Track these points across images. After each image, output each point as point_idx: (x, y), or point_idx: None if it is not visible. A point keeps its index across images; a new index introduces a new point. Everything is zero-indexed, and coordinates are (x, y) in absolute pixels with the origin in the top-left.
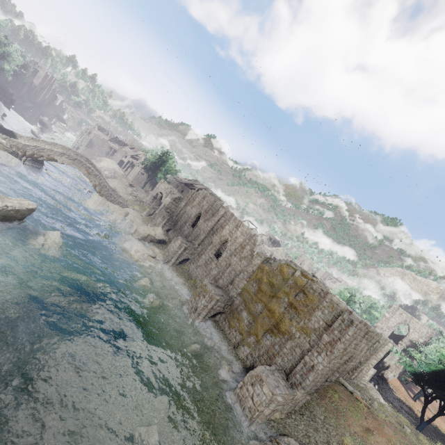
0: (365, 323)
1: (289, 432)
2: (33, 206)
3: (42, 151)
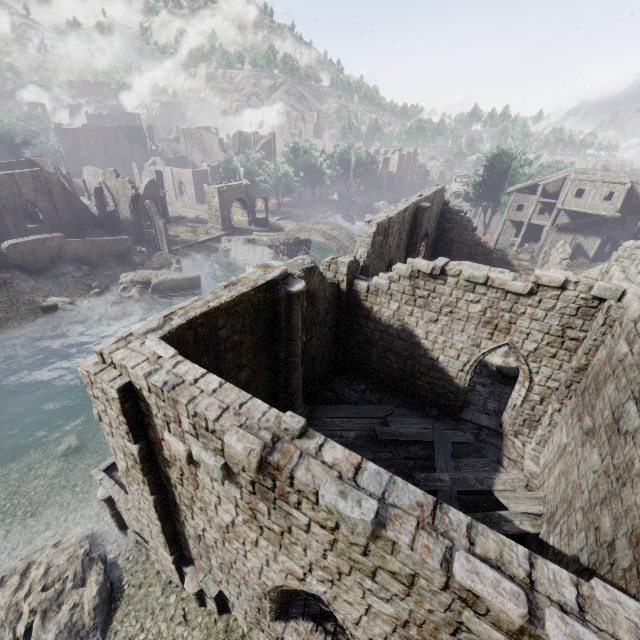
0: (153, 385)
1: (131, 599)
2: (190, 276)
3: (288, 234)
